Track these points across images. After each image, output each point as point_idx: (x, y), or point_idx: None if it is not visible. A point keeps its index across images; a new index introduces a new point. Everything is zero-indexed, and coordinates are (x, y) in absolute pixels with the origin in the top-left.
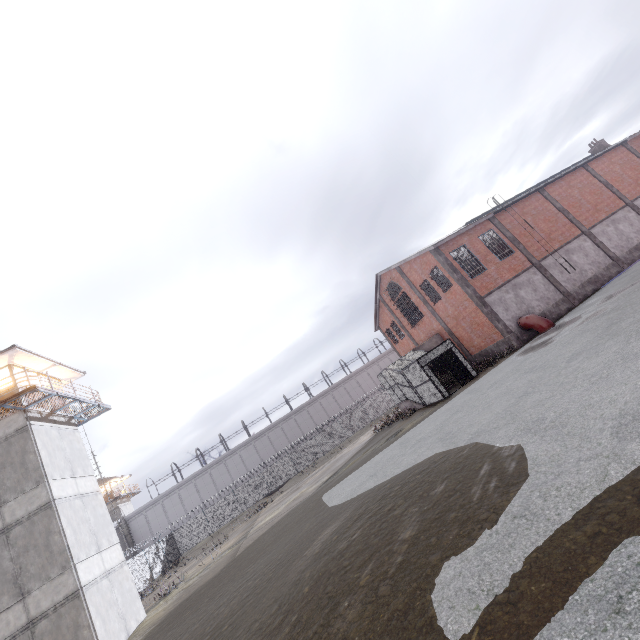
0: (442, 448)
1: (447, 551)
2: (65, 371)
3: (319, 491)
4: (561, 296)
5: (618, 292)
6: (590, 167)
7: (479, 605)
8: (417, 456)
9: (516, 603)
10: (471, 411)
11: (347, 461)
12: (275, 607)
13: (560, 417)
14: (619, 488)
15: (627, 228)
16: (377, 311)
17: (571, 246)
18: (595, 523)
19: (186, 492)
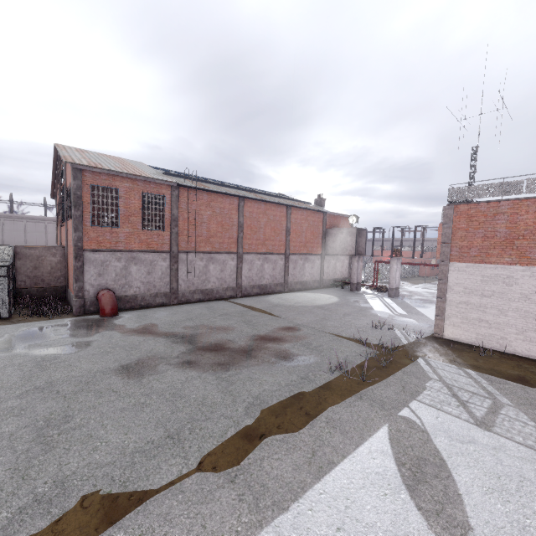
0: None
1: None
2: None
3: None
4: (168, 290)
5: (146, 330)
6: (291, 211)
7: None
8: None
9: None
10: None
11: None
12: None
13: None
14: None
15: (269, 269)
16: (56, 181)
17: (218, 257)
18: None
19: None
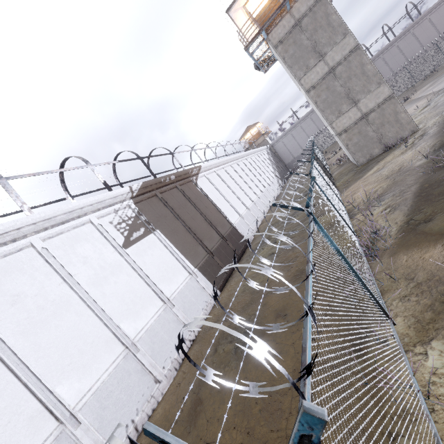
0: None
1: None
2: None
3: None
4: None
5: None
6: None
7: None
8: None
9: None
10: None
11: None
12: None
13: None
14: None
15: None
16: None
17: None
18: None
19: (305, 124)
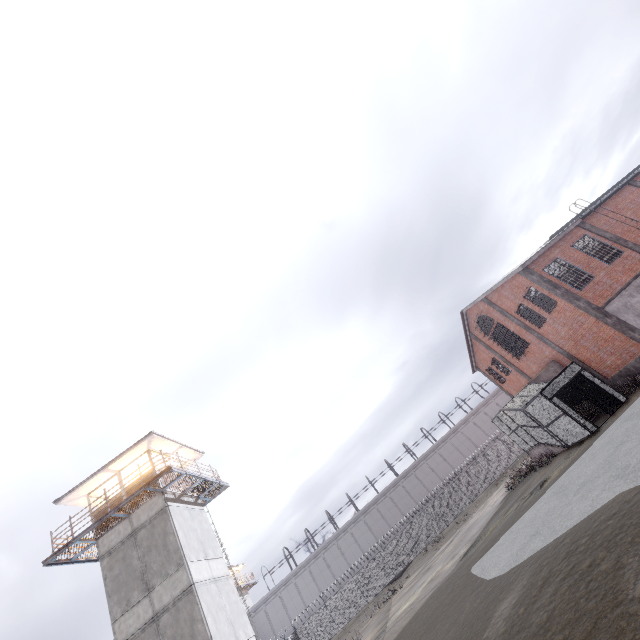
0: (627, 485)
1: None
2: (189, 452)
3: (462, 566)
4: None
5: None
6: None
7: None
8: (591, 501)
9: None
10: None
11: (484, 527)
12: None
13: None
14: None
15: None
16: (471, 350)
17: None
18: None
19: (302, 581)
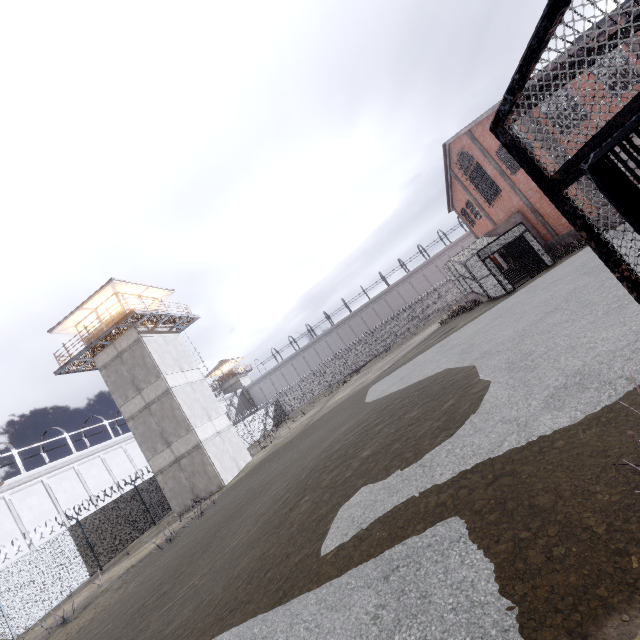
0: (453, 364)
1: (370, 479)
2: (158, 291)
3: (373, 381)
4: None
5: None
6: None
7: (348, 533)
8: (435, 367)
9: (363, 541)
10: (506, 320)
11: (406, 353)
12: (287, 483)
13: (542, 356)
14: (494, 464)
15: None
16: (449, 189)
17: None
18: (451, 493)
19: (286, 370)
